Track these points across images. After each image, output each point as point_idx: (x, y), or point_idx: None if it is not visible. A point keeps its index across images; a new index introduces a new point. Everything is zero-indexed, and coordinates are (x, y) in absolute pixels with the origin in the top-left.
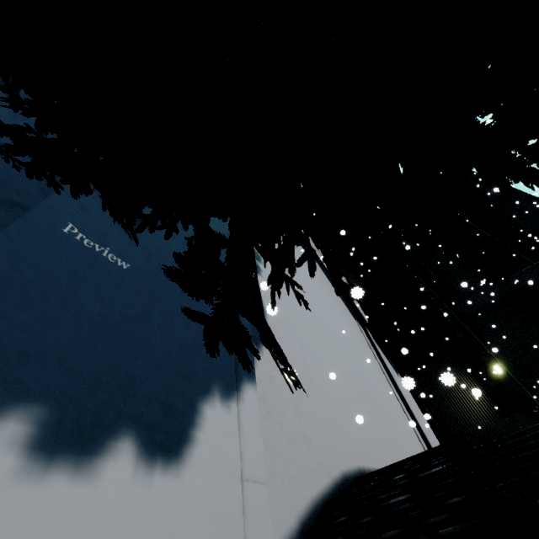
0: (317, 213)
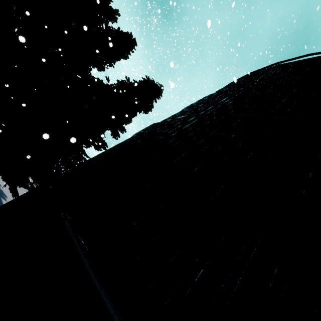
0: (33, 179)
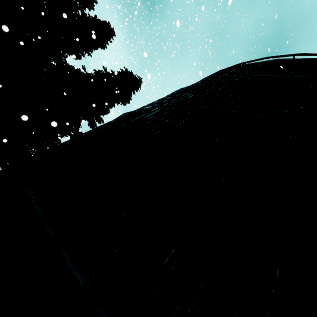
0: (3, 168)
